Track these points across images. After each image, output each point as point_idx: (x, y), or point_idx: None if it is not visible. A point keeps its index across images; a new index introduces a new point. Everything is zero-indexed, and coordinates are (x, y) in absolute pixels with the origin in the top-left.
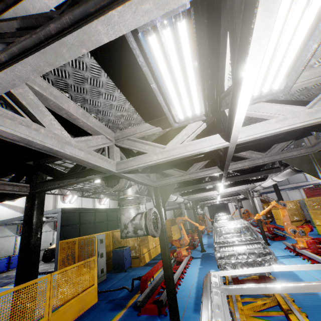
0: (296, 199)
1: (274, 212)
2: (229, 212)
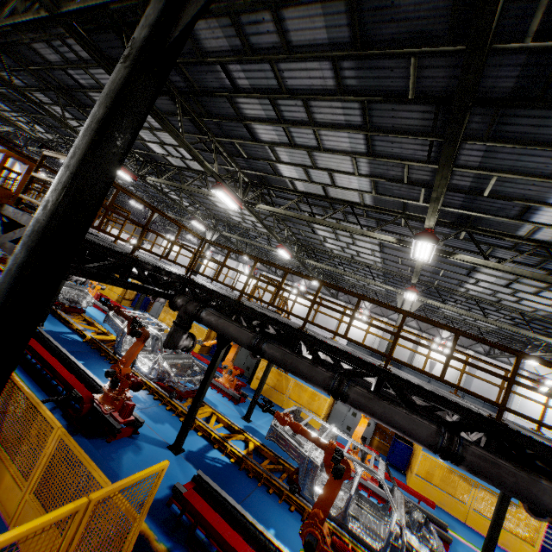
0: None
1: None
2: None
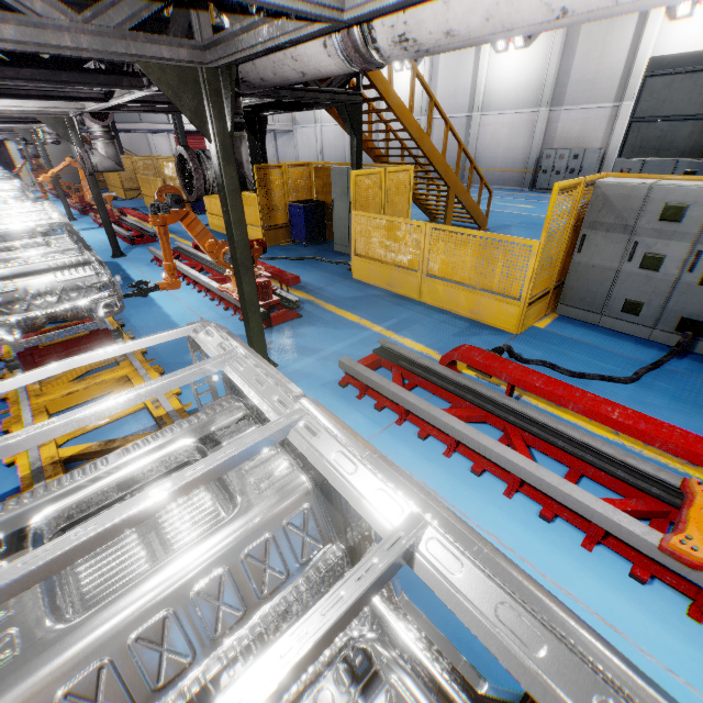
0: (163, 153)
1: (106, 173)
2: (16, 165)
